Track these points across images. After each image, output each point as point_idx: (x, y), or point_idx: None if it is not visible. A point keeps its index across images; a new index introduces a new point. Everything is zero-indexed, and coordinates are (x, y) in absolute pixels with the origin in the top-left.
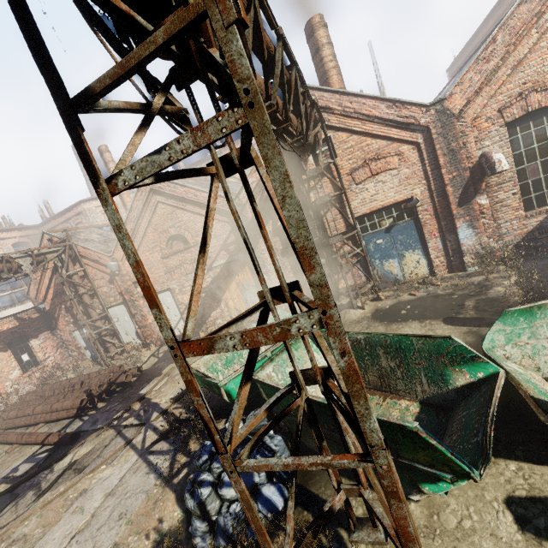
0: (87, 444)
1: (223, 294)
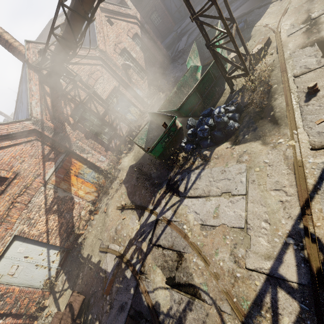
0: (152, 282)
1: (70, 192)
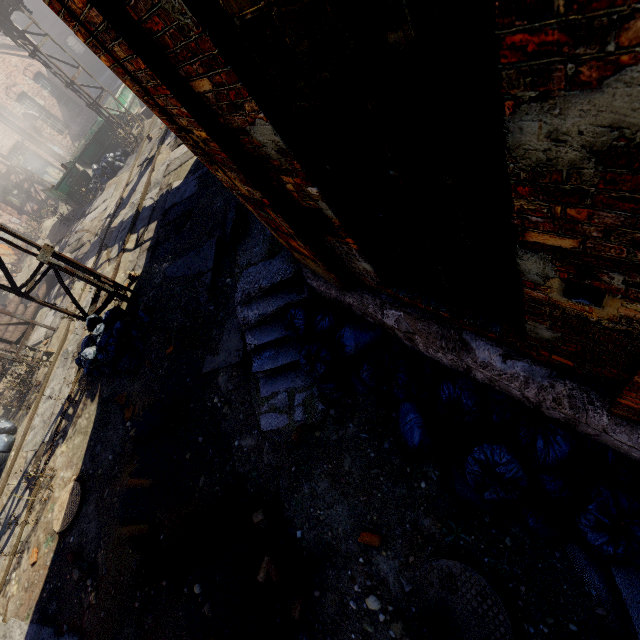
0: None
1: None
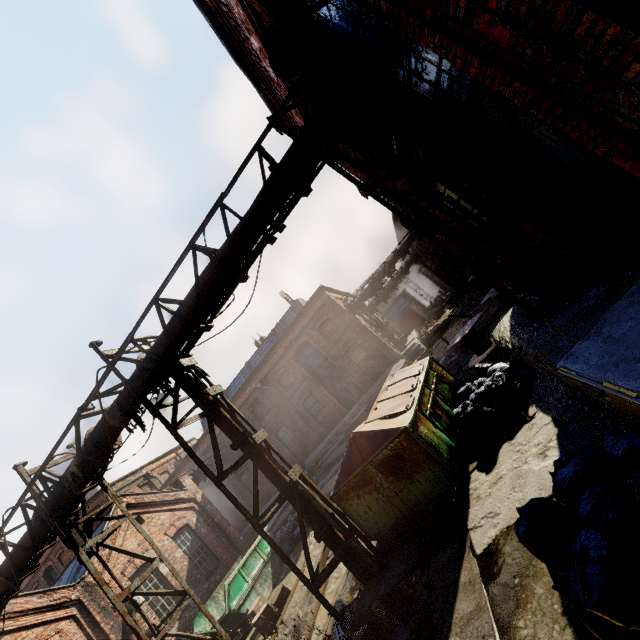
0: None
1: None
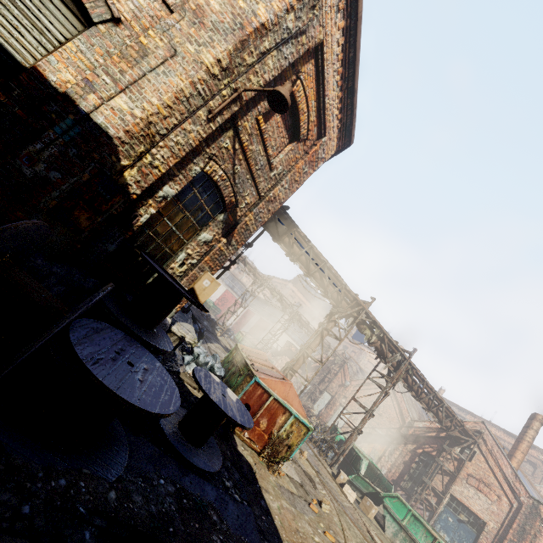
0: None
1: (365, 442)
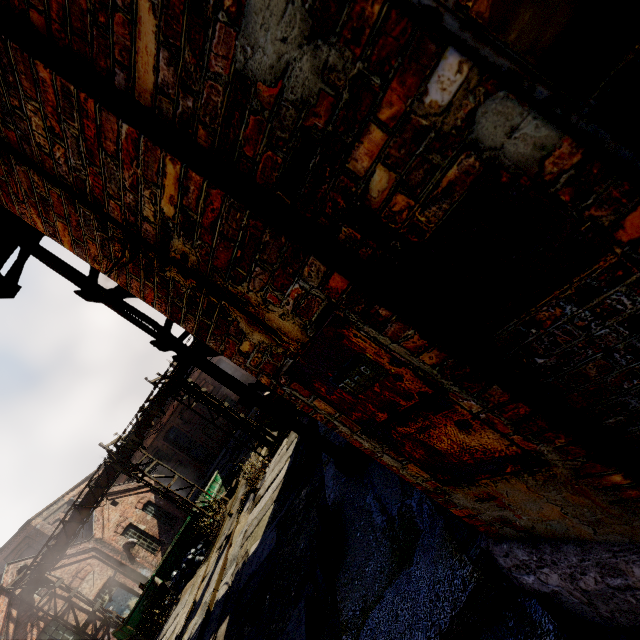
0: None
1: None
